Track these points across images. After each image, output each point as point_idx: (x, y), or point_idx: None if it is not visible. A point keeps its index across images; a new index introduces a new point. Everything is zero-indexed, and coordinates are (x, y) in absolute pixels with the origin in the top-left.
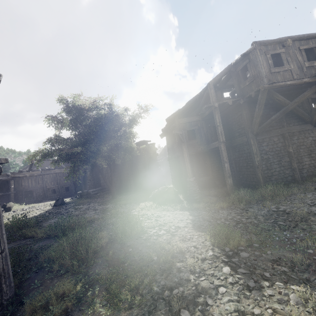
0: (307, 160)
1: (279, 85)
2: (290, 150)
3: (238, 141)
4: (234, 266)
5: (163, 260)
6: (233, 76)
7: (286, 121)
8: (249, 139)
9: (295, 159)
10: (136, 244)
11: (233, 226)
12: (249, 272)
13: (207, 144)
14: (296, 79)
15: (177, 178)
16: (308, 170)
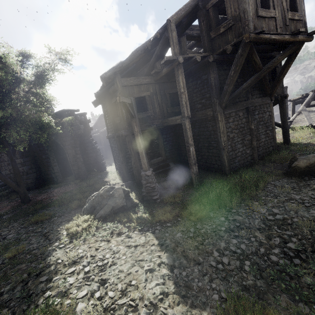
0: (263, 137)
1: (264, 38)
2: (252, 127)
3: (200, 116)
4: None
5: None
6: (200, 17)
7: (250, 91)
8: (216, 114)
9: (255, 137)
10: None
11: (238, 268)
12: None
13: (162, 118)
14: (280, 33)
15: (122, 165)
16: (263, 148)
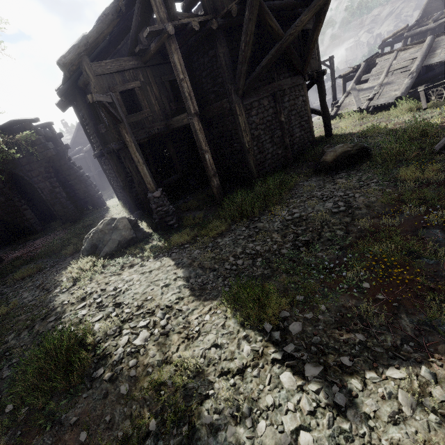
0: (298, 132)
1: None
2: (282, 120)
3: (216, 110)
4: (295, 365)
5: (171, 421)
6: None
7: (276, 70)
8: (234, 106)
9: (287, 132)
10: (92, 407)
11: (250, 265)
12: (322, 369)
13: (166, 119)
14: None
15: (125, 192)
16: (298, 145)
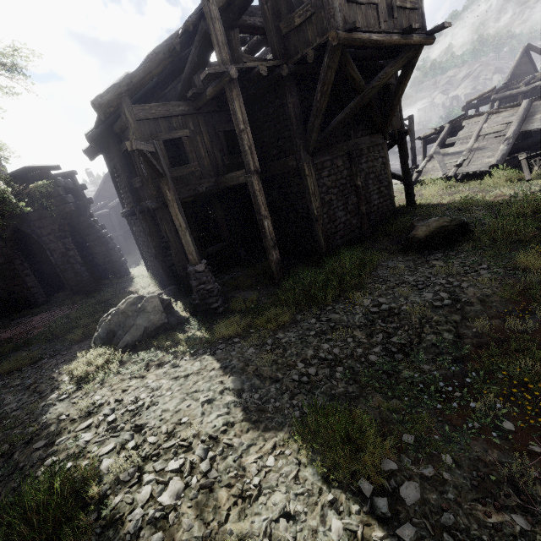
0: (376, 198)
1: (361, 39)
2: (358, 183)
3: (278, 168)
4: None
5: None
6: None
7: (352, 126)
8: (302, 165)
9: (363, 199)
10: None
11: (327, 377)
12: None
13: (216, 175)
14: (385, 31)
15: (157, 260)
16: (376, 215)
